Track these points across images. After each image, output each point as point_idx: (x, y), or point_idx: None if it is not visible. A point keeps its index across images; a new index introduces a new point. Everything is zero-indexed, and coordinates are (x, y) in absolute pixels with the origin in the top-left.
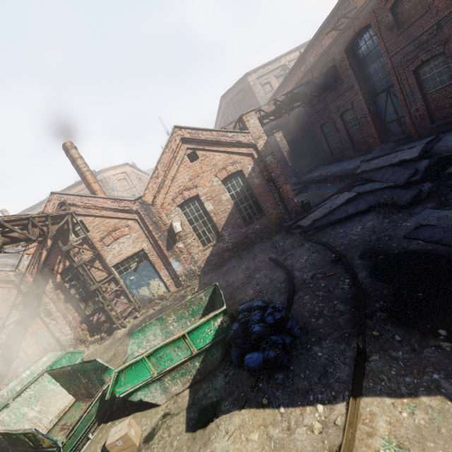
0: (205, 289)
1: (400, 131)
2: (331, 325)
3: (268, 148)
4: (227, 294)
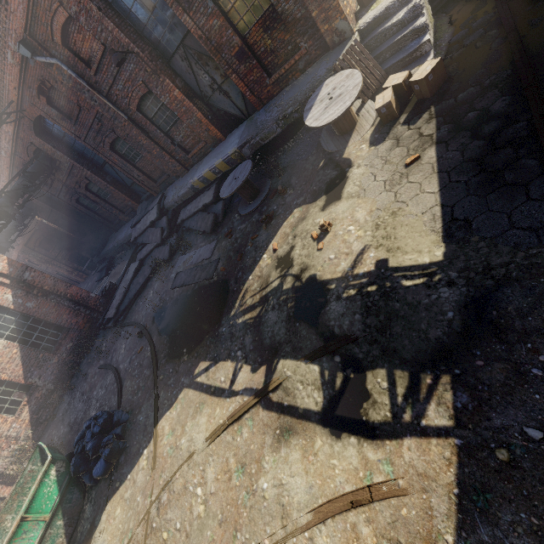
0: (30, 459)
1: (145, 190)
2: (145, 391)
3: (18, 266)
4: (75, 435)
